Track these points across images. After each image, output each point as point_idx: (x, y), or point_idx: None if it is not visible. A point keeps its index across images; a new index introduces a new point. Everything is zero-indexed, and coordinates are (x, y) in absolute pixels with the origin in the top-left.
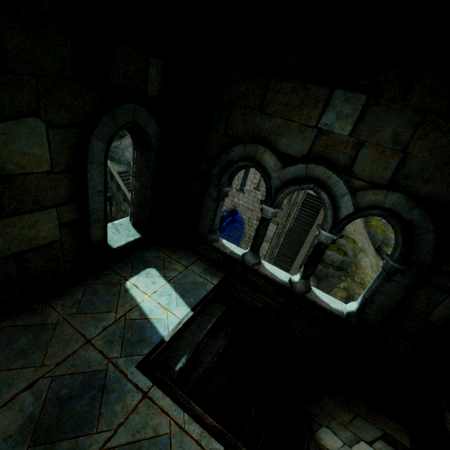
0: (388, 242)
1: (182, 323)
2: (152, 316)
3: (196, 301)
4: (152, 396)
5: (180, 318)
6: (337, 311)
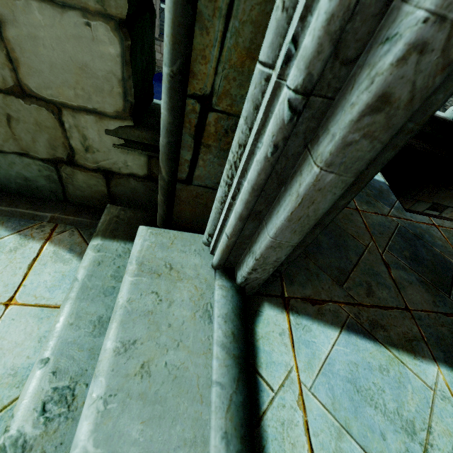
0: None
1: None
2: None
3: None
4: (439, 225)
5: None
6: (447, 118)
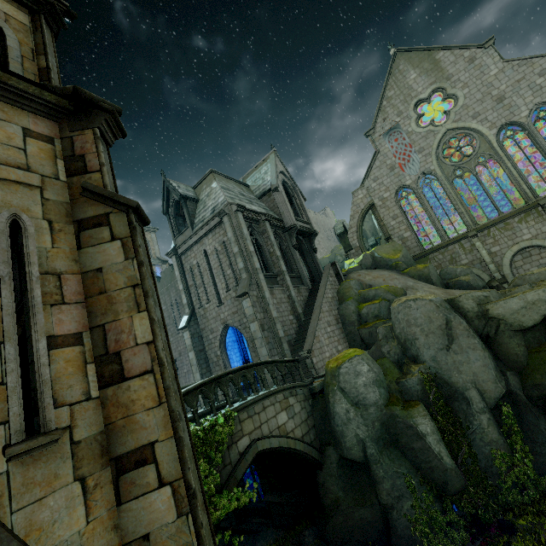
0: (454, 274)
1: None
2: None
3: None
4: None
5: None
6: None
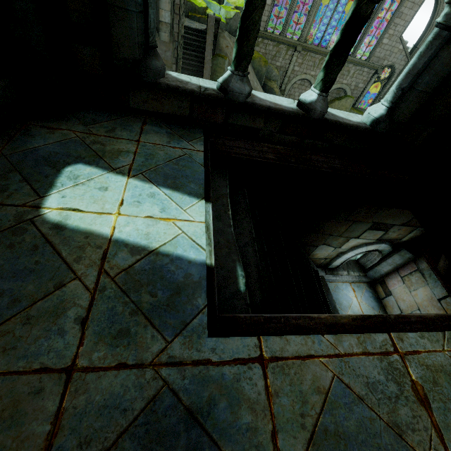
0: (270, 75)
1: (211, 227)
2: (157, 243)
3: (201, 186)
4: (273, 354)
5: (202, 222)
6: (361, 124)
